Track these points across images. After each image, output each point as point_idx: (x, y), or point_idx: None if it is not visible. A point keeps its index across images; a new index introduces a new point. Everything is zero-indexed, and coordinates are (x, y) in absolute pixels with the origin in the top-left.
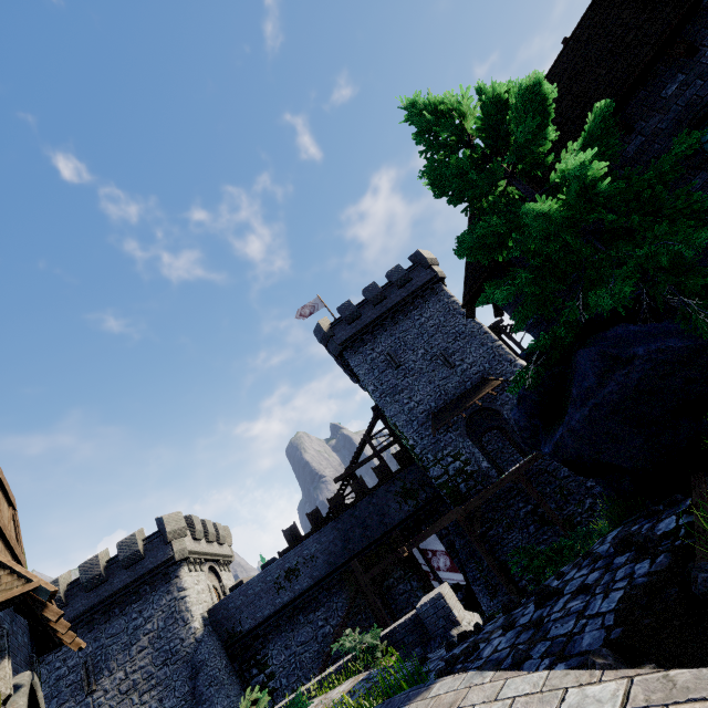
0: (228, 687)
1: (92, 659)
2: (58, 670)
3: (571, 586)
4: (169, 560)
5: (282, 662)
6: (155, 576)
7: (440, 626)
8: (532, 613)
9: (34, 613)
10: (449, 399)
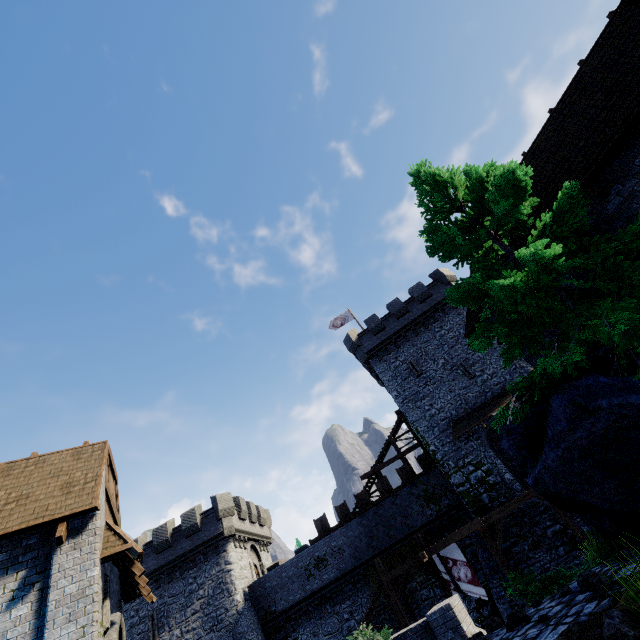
0: None
1: (157, 614)
2: (132, 618)
3: (538, 615)
4: (220, 535)
5: None
6: (208, 548)
7: (449, 638)
8: (503, 634)
9: (126, 567)
10: (470, 408)
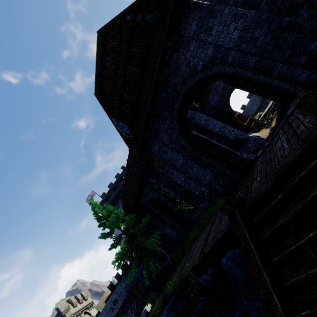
0: None
1: None
2: None
3: None
4: None
5: None
6: None
7: None
8: None
9: None
10: None
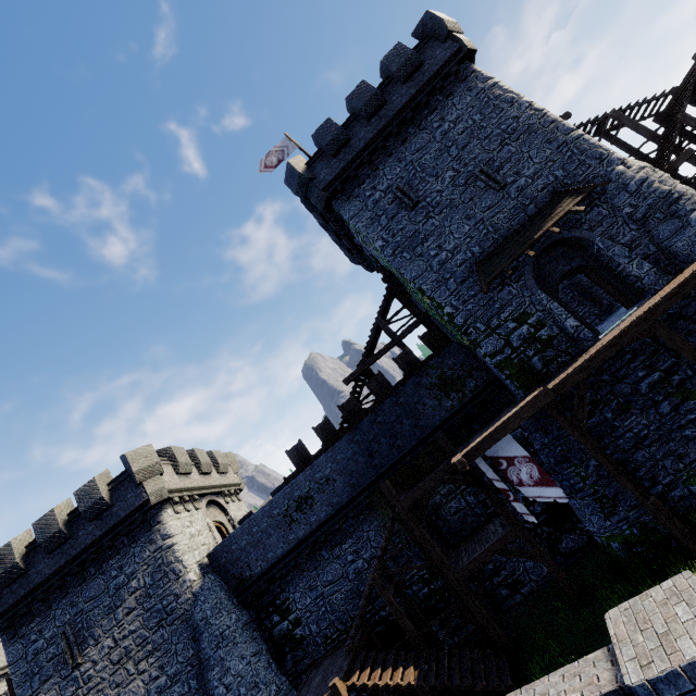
0: (242, 646)
1: (72, 628)
2: (34, 644)
3: None
4: (144, 504)
5: (308, 606)
6: (131, 525)
7: None
8: None
9: None
10: (502, 237)
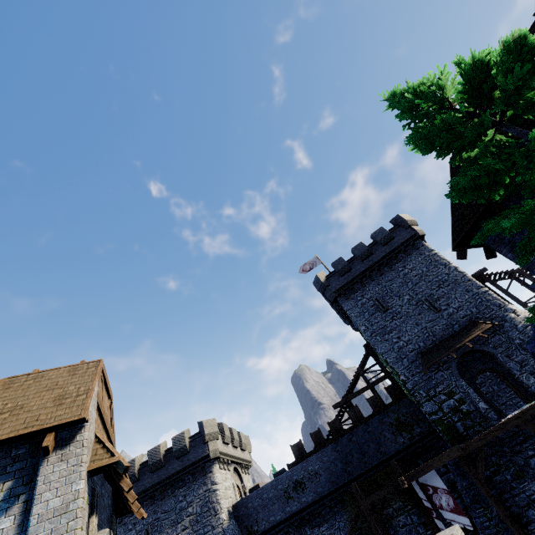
0: None
1: (151, 528)
2: (129, 531)
3: None
4: (206, 457)
5: None
6: (196, 469)
7: None
8: None
9: (115, 482)
10: (437, 340)
